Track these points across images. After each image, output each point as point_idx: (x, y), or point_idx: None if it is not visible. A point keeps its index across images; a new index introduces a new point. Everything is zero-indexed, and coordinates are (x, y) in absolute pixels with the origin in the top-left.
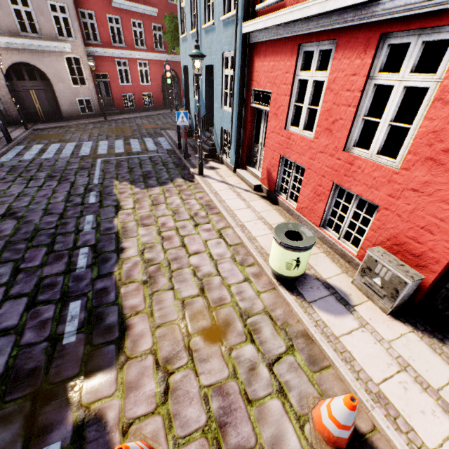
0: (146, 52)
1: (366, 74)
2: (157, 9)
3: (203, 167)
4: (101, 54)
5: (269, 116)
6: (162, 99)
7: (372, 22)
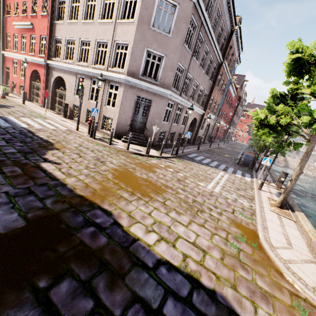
0: None
1: (20, 66)
2: None
3: None
4: None
5: (10, 73)
6: None
7: (20, 59)
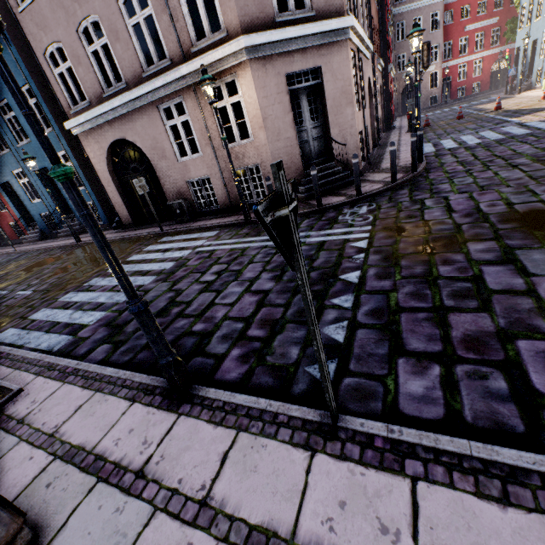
0: (482, 52)
1: None
2: (498, 17)
3: (520, 90)
4: (450, 65)
5: None
6: (488, 85)
7: None
